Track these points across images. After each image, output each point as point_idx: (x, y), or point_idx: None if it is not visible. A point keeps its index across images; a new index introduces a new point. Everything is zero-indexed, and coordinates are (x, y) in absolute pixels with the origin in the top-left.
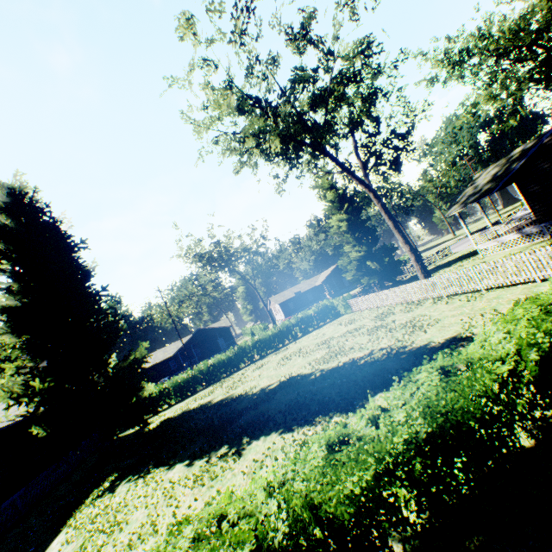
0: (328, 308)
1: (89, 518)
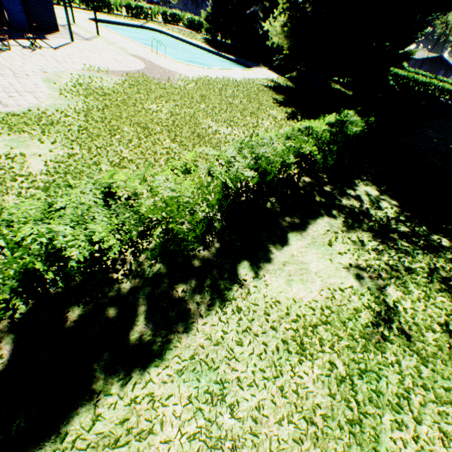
0: None
1: None
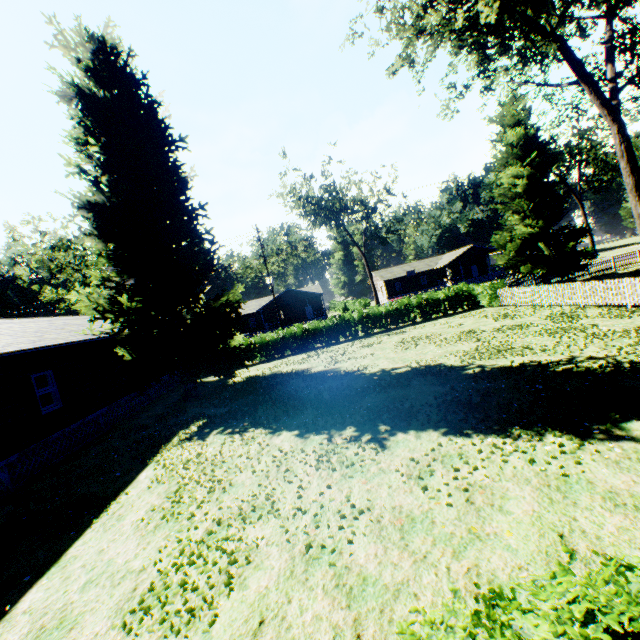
0: (464, 295)
1: (180, 462)
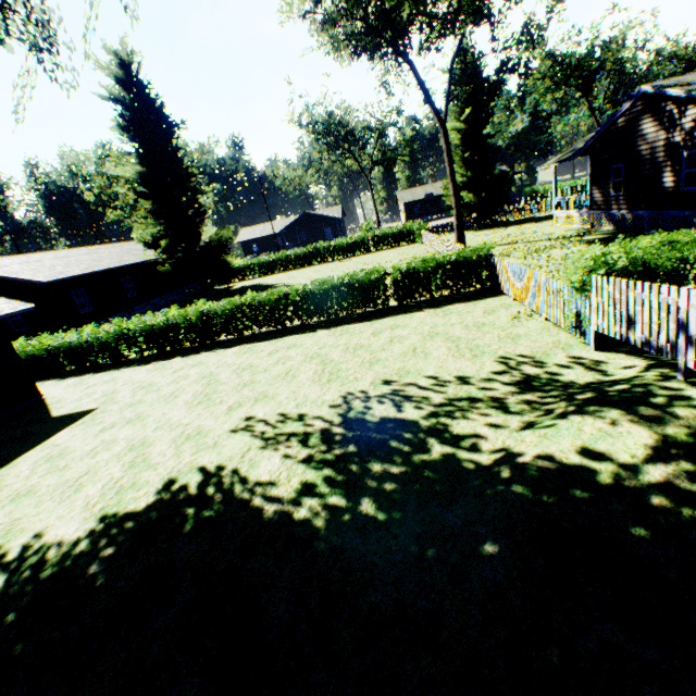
0: (408, 232)
1: None
